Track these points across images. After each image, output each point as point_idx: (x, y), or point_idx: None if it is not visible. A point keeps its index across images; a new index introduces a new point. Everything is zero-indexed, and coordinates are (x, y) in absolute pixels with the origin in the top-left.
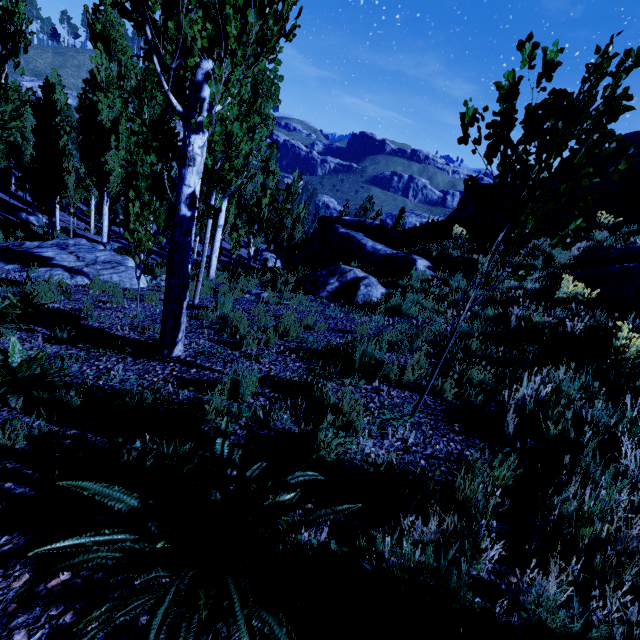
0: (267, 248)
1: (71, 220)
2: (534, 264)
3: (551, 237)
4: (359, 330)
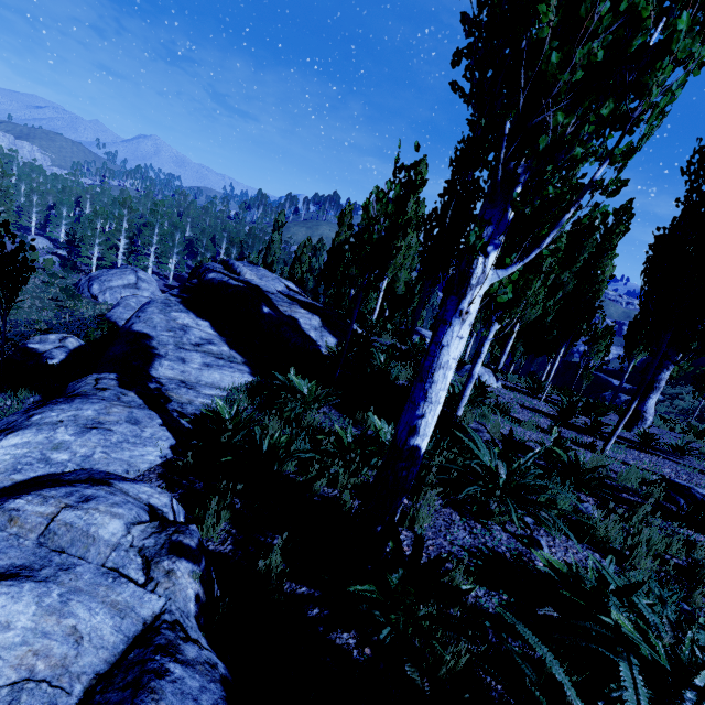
0: None
1: None
2: None
3: None
4: None
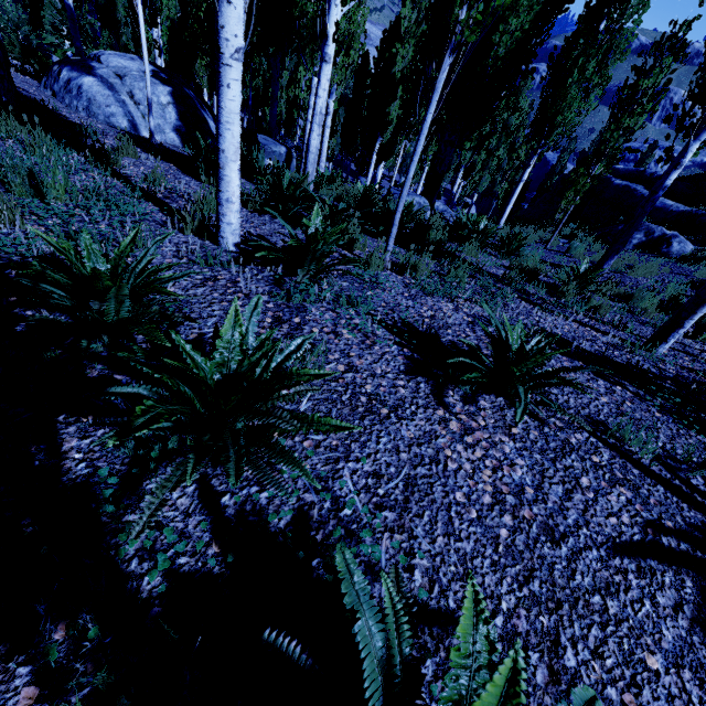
0: None
1: (326, 165)
2: None
3: None
4: (700, 274)
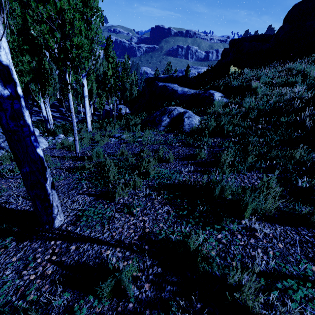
0: (119, 103)
1: None
2: (296, 81)
3: (296, 61)
4: (199, 156)
